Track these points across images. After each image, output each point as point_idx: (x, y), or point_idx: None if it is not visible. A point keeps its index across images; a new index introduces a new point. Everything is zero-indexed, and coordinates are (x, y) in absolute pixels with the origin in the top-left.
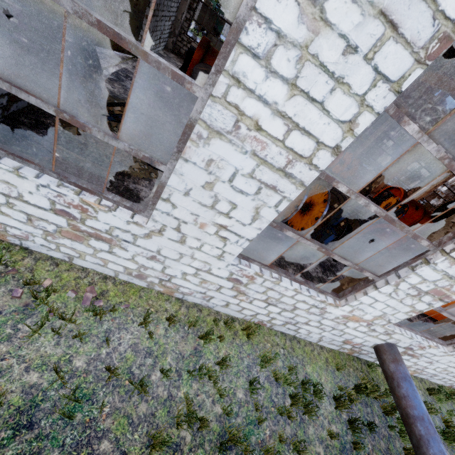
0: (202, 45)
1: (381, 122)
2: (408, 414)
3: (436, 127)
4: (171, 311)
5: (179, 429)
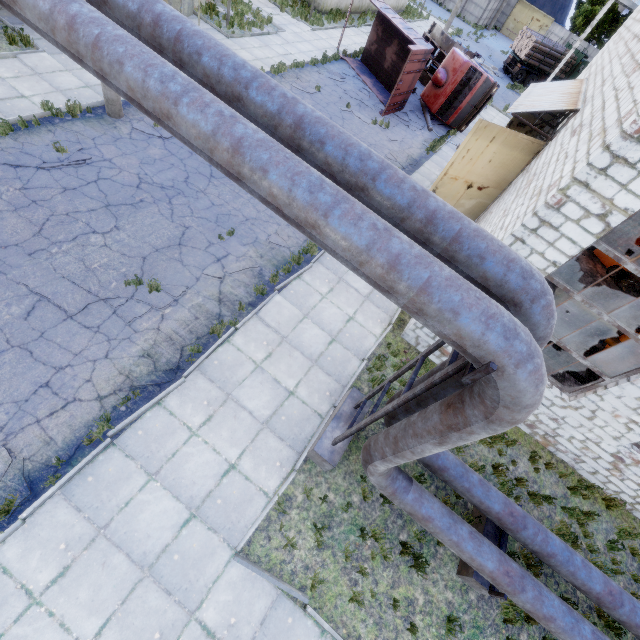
0: None
1: None
2: None
3: None
4: (545, 459)
5: (561, 537)
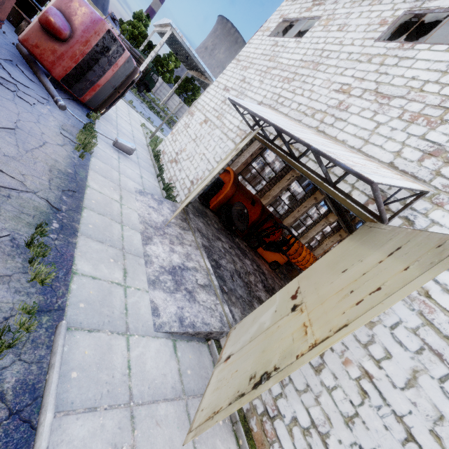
0: (235, 181)
1: (318, 221)
2: None
3: (348, 227)
4: None
5: None
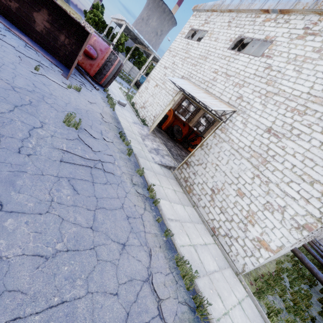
0: (174, 114)
1: None
2: (310, 267)
3: None
4: (273, 267)
5: (304, 300)
